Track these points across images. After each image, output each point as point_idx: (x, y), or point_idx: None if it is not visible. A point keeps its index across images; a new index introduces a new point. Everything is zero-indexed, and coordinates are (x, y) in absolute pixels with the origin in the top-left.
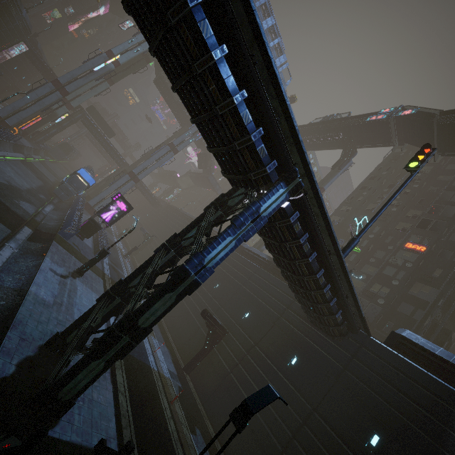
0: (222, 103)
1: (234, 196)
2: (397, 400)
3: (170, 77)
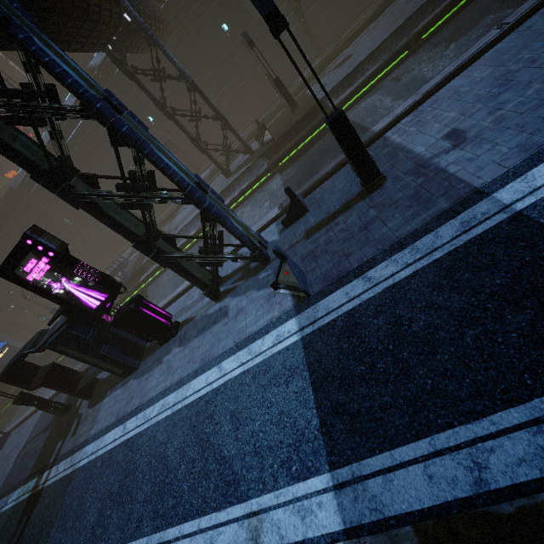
0: (100, 1)
1: (120, 48)
2: (206, 2)
3: (65, 43)
